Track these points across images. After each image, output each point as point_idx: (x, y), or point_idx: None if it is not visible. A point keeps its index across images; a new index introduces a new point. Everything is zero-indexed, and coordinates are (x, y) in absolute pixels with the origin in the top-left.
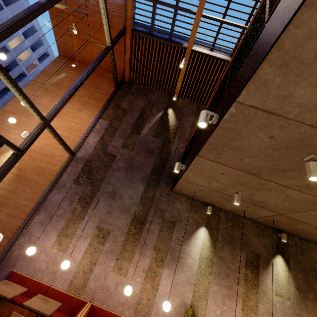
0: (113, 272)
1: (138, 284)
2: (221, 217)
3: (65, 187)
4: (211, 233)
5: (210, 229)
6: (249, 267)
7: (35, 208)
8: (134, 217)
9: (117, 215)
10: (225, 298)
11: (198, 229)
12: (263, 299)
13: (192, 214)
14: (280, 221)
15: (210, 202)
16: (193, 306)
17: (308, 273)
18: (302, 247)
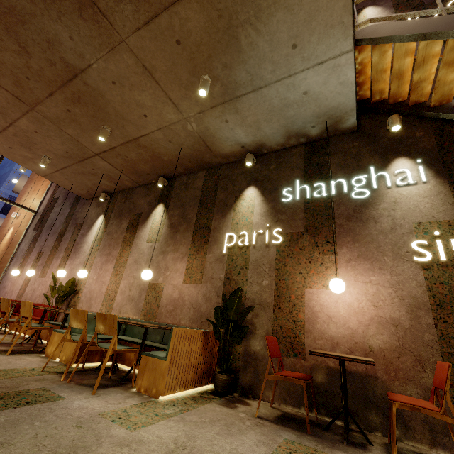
0: (39, 277)
1: (50, 279)
2: (118, 199)
3: (28, 236)
4: (106, 216)
5: (106, 214)
6: (130, 229)
7: (11, 257)
8: (59, 234)
9: (50, 238)
10: (103, 264)
11: (98, 218)
12: (134, 252)
13: (96, 209)
14: (127, 165)
15: (103, 190)
16: (79, 280)
17: (186, 206)
18: (188, 183)
